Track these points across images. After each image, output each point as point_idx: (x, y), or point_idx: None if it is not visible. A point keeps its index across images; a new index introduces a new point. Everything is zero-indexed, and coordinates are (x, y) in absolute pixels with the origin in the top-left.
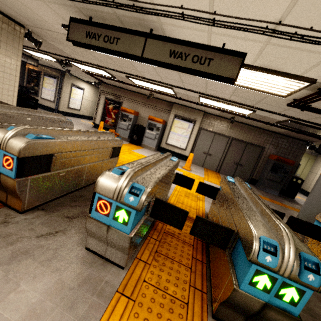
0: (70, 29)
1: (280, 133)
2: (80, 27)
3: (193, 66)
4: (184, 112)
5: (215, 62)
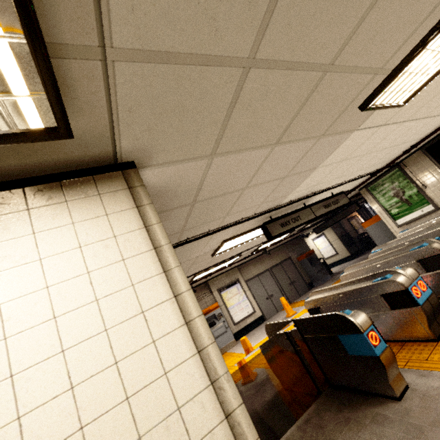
0: (269, 230)
1: (286, 242)
2: (274, 224)
3: (336, 206)
4: (222, 280)
5: (339, 200)
